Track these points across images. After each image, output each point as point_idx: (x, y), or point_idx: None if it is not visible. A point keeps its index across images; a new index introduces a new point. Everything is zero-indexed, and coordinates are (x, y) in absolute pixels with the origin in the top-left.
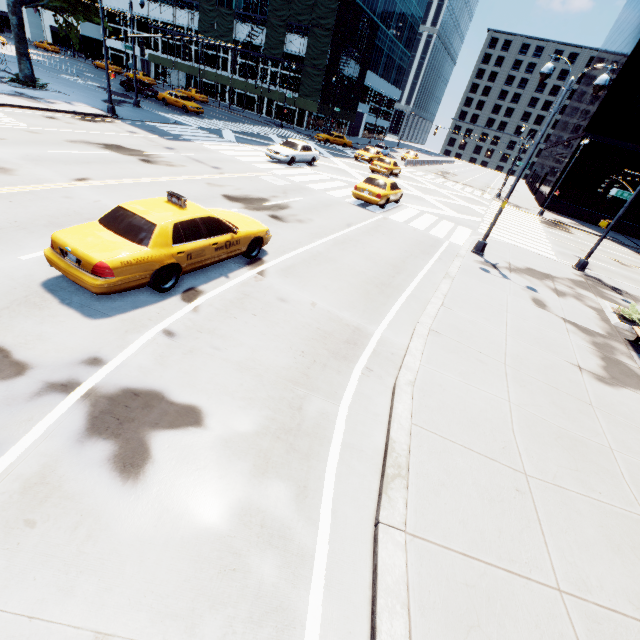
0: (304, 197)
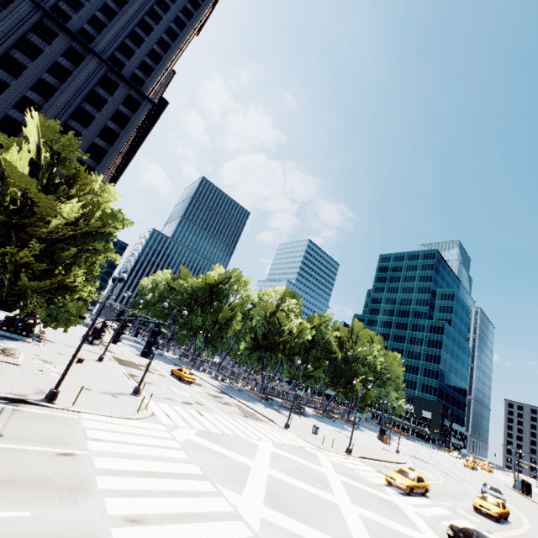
0: None
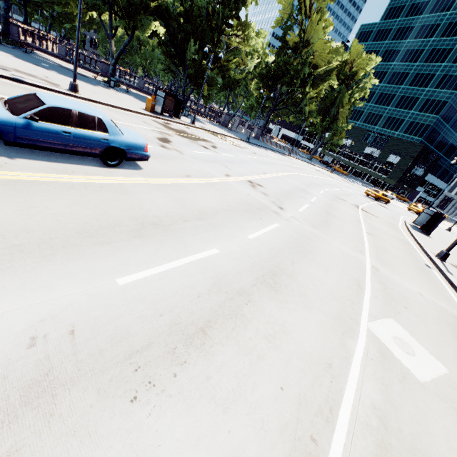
0: (392, 203)
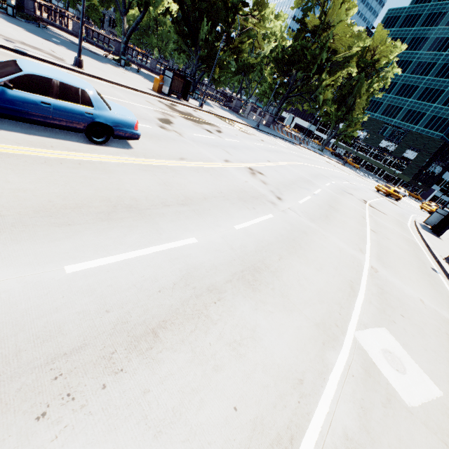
0: (403, 201)
